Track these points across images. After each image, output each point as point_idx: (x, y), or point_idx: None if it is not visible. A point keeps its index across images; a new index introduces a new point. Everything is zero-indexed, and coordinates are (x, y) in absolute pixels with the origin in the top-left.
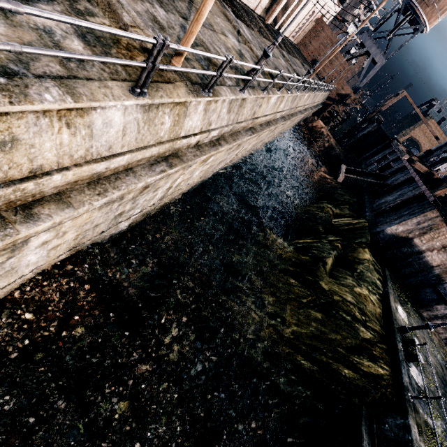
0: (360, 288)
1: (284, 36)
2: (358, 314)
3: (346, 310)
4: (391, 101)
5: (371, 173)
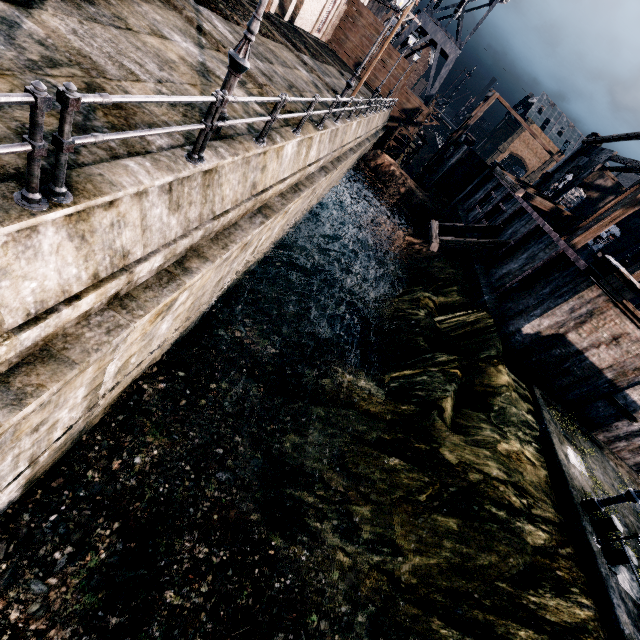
0: (506, 442)
1: (303, 32)
2: (516, 499)
3: (494, 498)
4: (480, 110)
5: (477, 227)
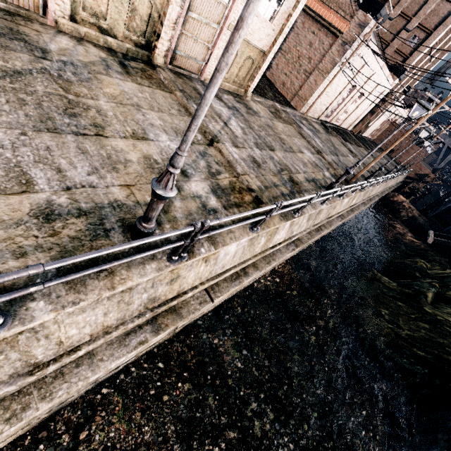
0: None
1: (365, 138)
2: None
3: (449, 326)
4: None
5: None
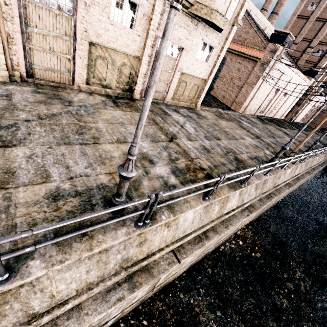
0: None
1: (297, 123)
2: None
3: None
4: None
5: None
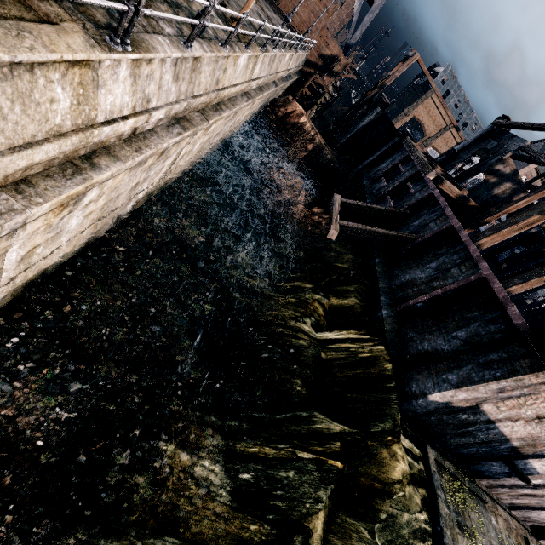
0: None
1: None
2: None
3: None
4: (398, 70)
5: (382, 209)
